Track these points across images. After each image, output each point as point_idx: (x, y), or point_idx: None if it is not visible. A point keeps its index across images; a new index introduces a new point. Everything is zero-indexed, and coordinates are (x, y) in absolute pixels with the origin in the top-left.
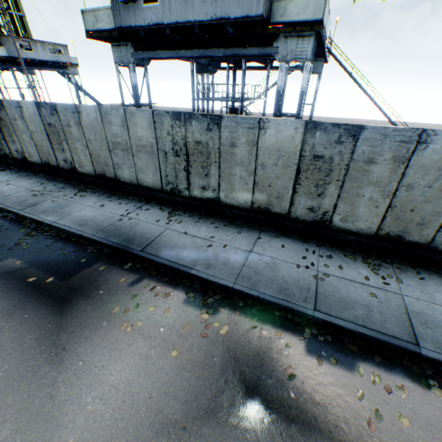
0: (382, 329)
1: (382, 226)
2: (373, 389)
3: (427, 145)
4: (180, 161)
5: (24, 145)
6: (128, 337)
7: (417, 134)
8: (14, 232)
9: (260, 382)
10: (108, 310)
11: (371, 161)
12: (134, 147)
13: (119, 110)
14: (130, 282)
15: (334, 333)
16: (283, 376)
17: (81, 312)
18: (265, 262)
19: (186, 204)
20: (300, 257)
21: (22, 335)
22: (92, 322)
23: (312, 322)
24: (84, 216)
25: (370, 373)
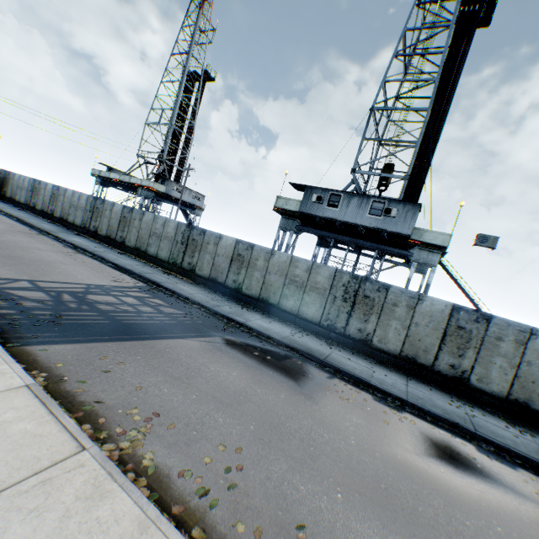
0: (529, 454)
1: (510, 391)
2: (532, 481)
3: (536, 337)
4: (346, 305)
5: (200, 261)
6: (349, 404)
7: (529, 328)
8: (215, 320)
9: (453, 453)
10: (324, 387)
11: (499, 339)
12: (308, 287)
13: (308, 261)
14: (327, 377)
15: (493, 449)
16: (467, 456)
17: (306, 382)
18: (422, 394)
19: (338, 339)
20: (447, 400)
21: (278, 381)
22: (318, 389)
23: (474, 438)
24: (262, 325)
25: (527, 474)
